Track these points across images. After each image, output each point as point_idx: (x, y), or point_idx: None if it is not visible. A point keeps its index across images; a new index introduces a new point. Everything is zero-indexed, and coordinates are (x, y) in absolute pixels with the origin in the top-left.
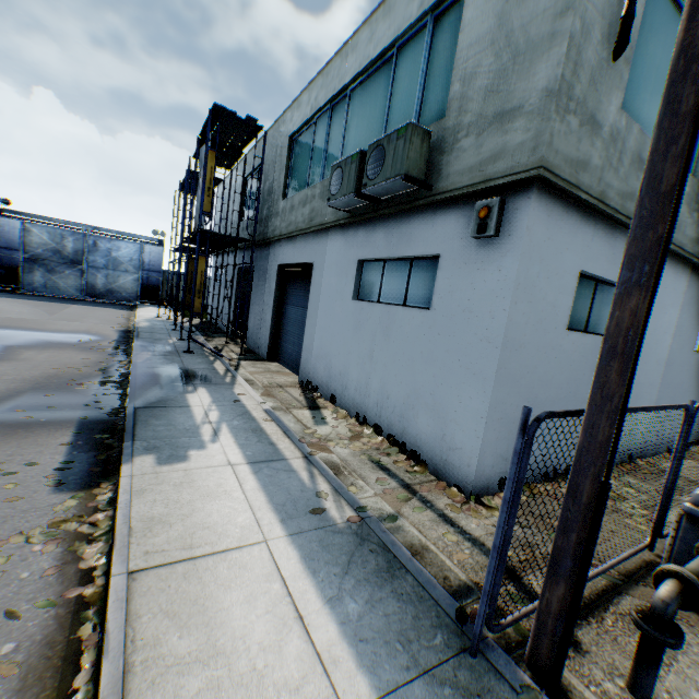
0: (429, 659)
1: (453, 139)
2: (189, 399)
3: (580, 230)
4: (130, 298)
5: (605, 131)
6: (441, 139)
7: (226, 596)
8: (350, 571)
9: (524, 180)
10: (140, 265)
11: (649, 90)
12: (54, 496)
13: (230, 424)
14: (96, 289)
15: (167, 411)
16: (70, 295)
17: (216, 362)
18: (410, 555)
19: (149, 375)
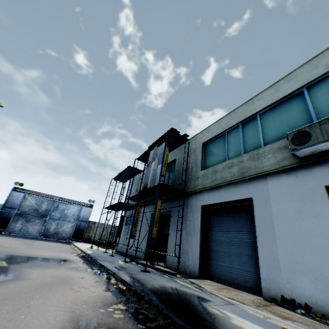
0: None
1: None
2: (247, 328)
3: None
4: (66, 237)
5: None
6: None
7: None
8: None
9: None
10: (77, 218)
11: None
12: None
13: None
14: (48, 232)
15: None
16: (32, 235)
17: (175, 279)
18: None
19: (158, 293)
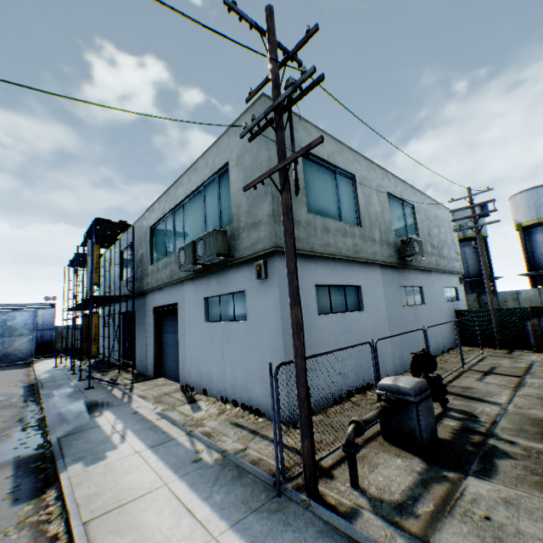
0: (257, 504)
1: (238, 233)
2: (98, 420)
3: (308, 266)
4: (26, 357)
5: (303, 223)
6: (233, 232)
7: (145, 514)
8: (216, 482)
9: (271, 252)
10: (34, 327)
11: (322, 198)
12: (14, 507)
13: (133, 428)
14: None
15: (84, 433)
16: None
17: (114, 389)
18: (251, 465)
19: (62, 413)
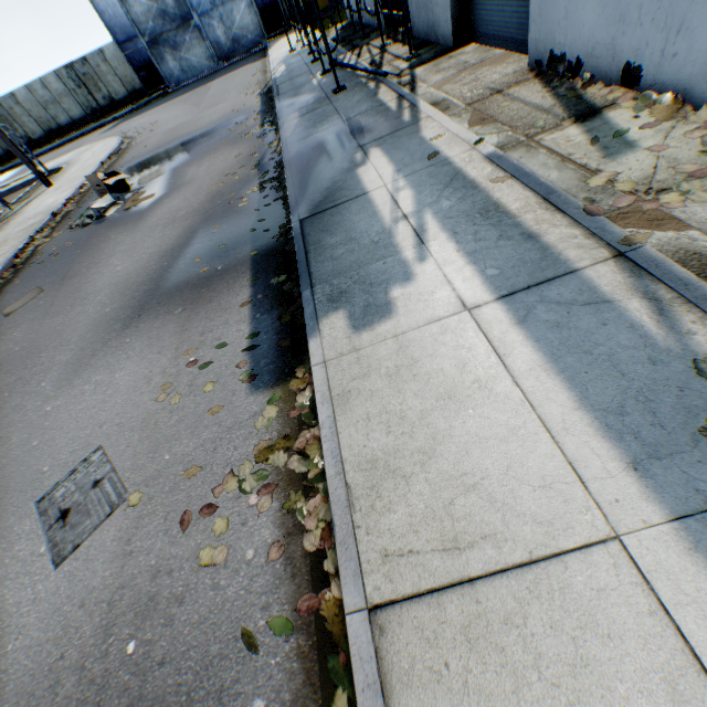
0: None
1: None
2: (362, 179)
3: None
4: (257, 41)
5: None
6: None
7: None
8: None
9: None
10: None
11: None
12: (250, 399)
13: (438, 210)
14: (222, 49)
15: (339, 213)
16: (206, 71)
17: (380, 90)
18: None
19: (302, 154)
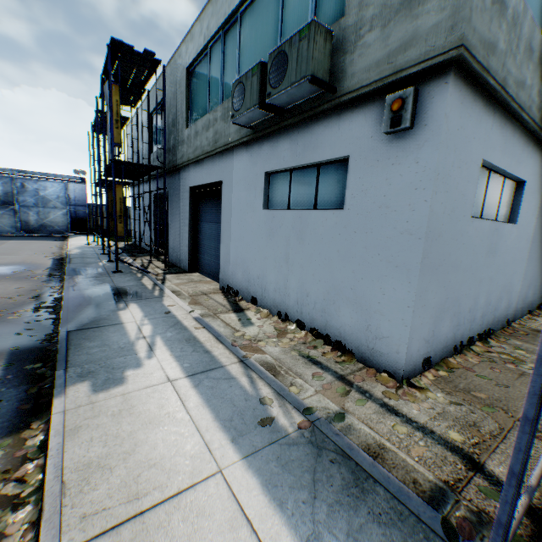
0: None
1: (355, 37)
2: (121, 316)
3: (483, 120)
4: (62, 231)
5: (509, 14)
6: (342, 39)
7: None
8: (318, 494)
9: (440, 65)
10: (67, 202)
11: None
12: None
13: (164, 336)
14: (30, 226)
15: (101, 331)
16: (7, 232)
17: (144, 278)
18: (370, 459)
19: (81, 297)
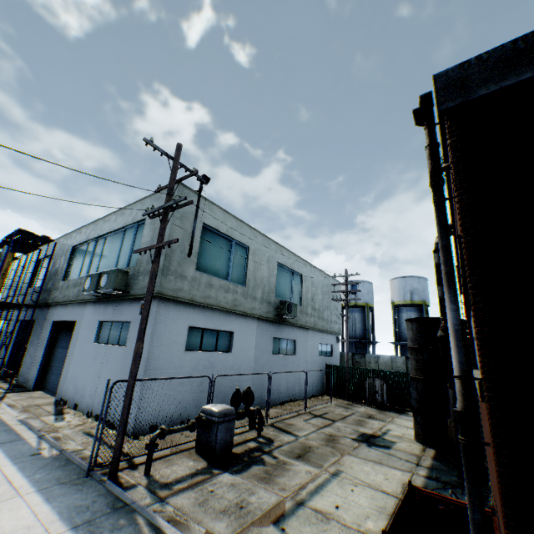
0: (67, 480)
1: (137, 275)
2: None
3: (186, 311)
4: None
5: (189, 278)
6: (134, 273)
7: None
8: (44, 467)
9: (155, 296)
10: None
11: (214, 260)
12: None
13: None
14: None
15: None
16: None
17: None
18: (80, 459)
19: None
